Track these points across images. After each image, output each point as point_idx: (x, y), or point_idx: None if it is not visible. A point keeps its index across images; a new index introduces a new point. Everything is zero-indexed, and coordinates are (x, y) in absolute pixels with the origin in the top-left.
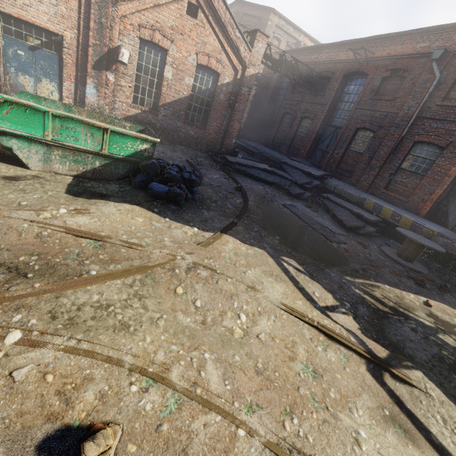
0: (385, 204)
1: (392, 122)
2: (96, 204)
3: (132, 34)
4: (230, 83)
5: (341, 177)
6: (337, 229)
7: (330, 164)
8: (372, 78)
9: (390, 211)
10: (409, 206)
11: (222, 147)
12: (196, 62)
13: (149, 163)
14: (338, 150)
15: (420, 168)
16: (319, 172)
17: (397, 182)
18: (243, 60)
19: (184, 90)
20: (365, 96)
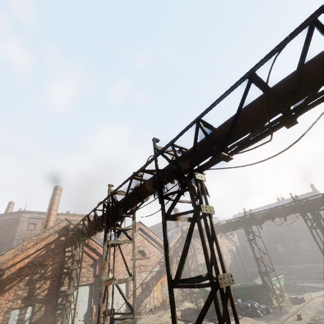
0: (315, 264)
1: (284, 238)
2: (306, 294)
3: (215, 251)
4: (235, 250)
5: (287, 263)
6: (322, 280)
7: (278, 261)
8: (263, 228)
9: (321, 265)
10: (320, 261)
11: (247, 276)
12: (227, 250)
13: (288, 282)
14: (275, 254)
15: (308, 248)
16: (282, 266)
17: (307, 255)
18: (235, 242)
19: (229, 261)
20: (266, 234)
